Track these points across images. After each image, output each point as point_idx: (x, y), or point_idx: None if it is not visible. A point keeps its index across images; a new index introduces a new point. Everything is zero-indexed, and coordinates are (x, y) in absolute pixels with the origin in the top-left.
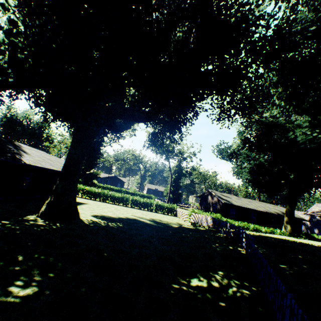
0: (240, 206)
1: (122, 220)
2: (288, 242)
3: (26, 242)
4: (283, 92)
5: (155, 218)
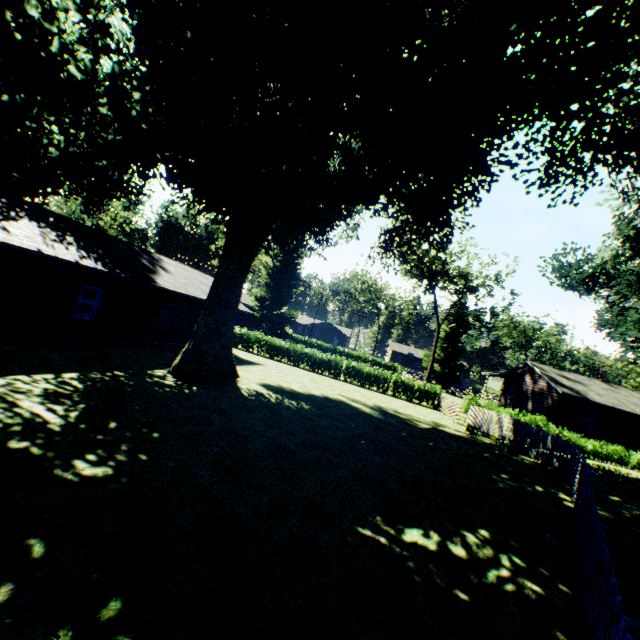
0: (611, 408)
1: (313, 400)
2: None
3: (132, 405)
4: None
5: (386, 407)
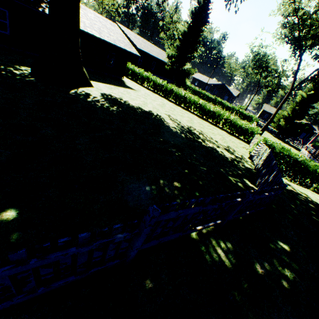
0: None
1: (131, 109)
2: None
3: None
4: None
5: (197, 129)
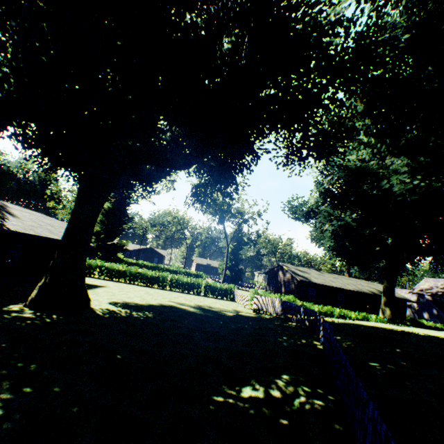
0: (322, 285)
1: (154, 309)
2: (384, 330)
3: None
4: (373, 126)
5: (203, 305)
